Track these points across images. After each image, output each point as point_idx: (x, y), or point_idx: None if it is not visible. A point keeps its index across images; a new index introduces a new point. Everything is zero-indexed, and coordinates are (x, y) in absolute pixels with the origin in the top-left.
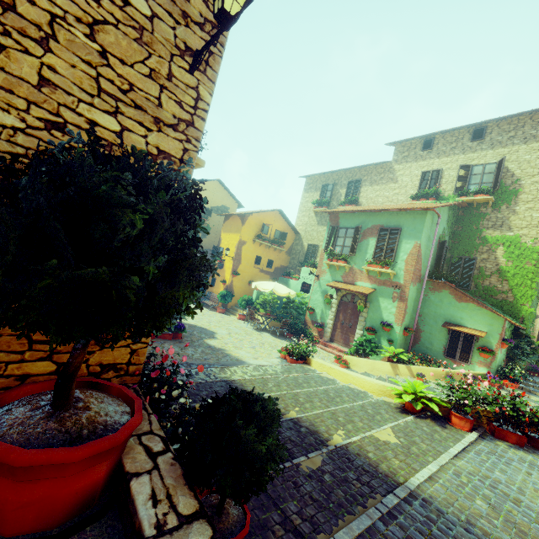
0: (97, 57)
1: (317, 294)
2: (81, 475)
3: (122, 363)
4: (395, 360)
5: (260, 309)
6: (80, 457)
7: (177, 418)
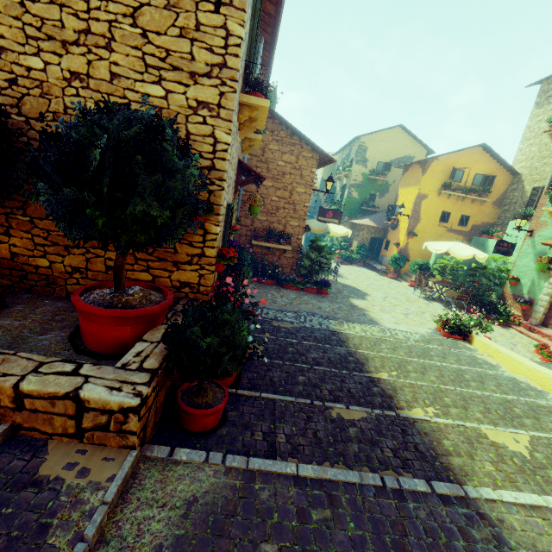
0: (141, 40)
1: (527, 257)
2: (113, 328)
3: (194, 283)
4: None
5: (436, 275)
6: (104, 314)
7: None
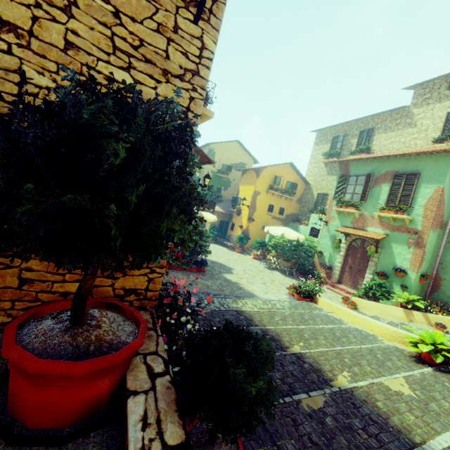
0: (111, 18)
1: (326, 238)
2: (85, 386)
3: (141, 289)
4: (409, 306)
5: (272, 250)
6: (80, 372)
7: (185, 341)
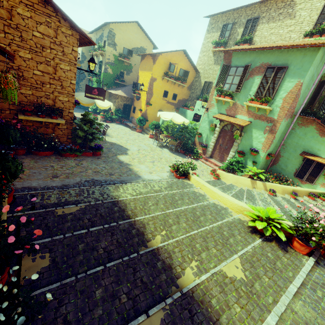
0: None
1: (205, 123)
2: None
3: None
4: (255, 178)
5: (164, 131)
6: None
7: None
